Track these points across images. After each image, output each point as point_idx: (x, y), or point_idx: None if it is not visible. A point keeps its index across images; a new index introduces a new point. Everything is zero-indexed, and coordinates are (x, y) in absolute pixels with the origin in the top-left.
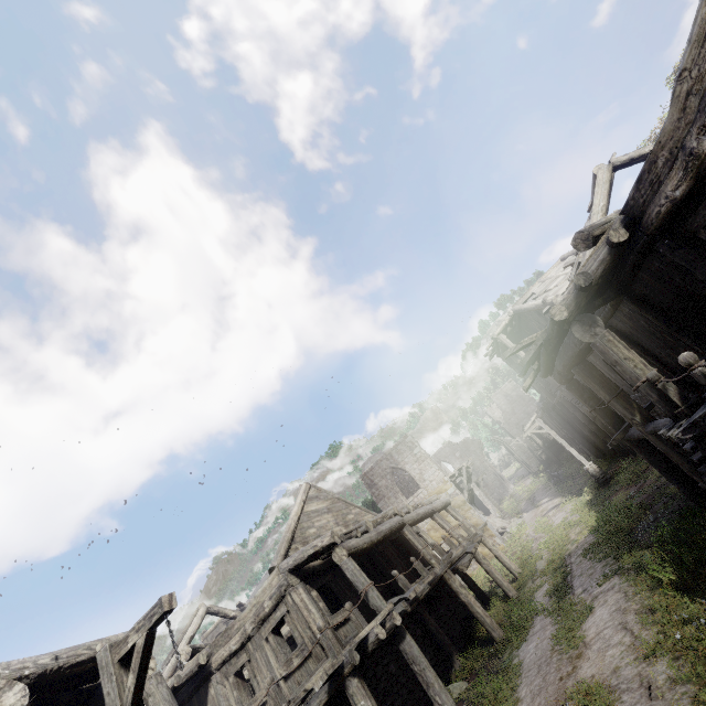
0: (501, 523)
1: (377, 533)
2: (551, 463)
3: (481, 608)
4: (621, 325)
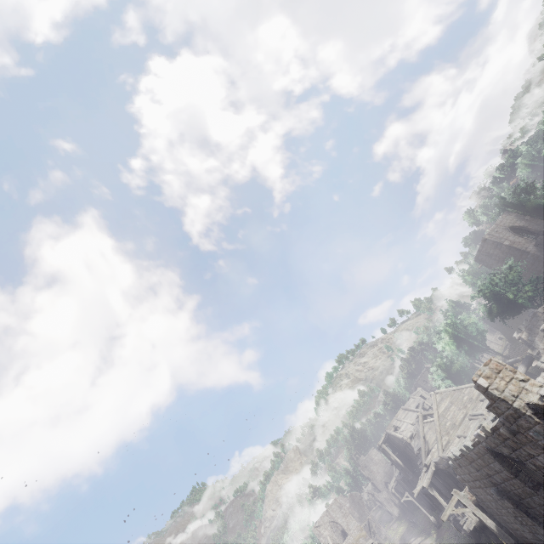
0: None
1: None
2: (405, 511)
3: None
4: (435, 475)
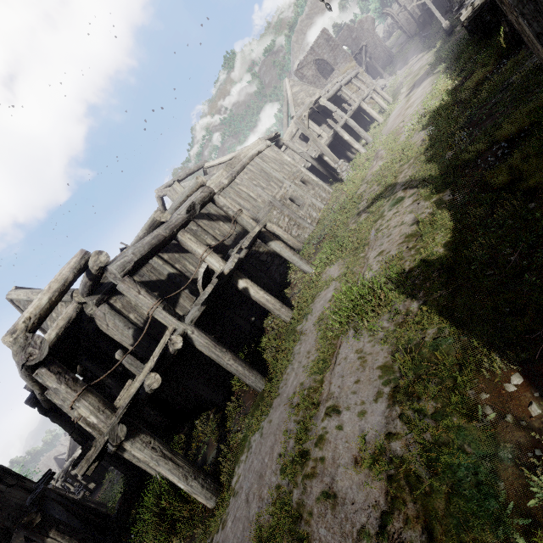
0: (383, 82)
1: (333, 91)
2: (425, 25)
3: (375, 113)
4: None
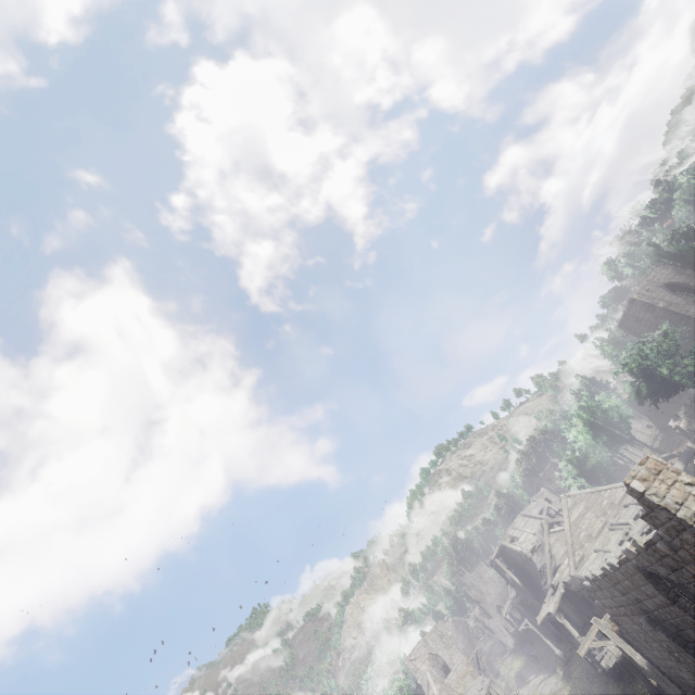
0: None
1: None
2: (523, 642)
3: None
4: (564, 599)
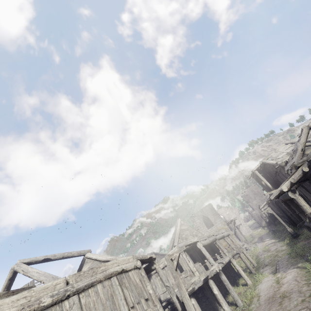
0: (246, 245)
1: (209, 240)
2: (270, 224)
3: (243, 272)
4: (306, 187)
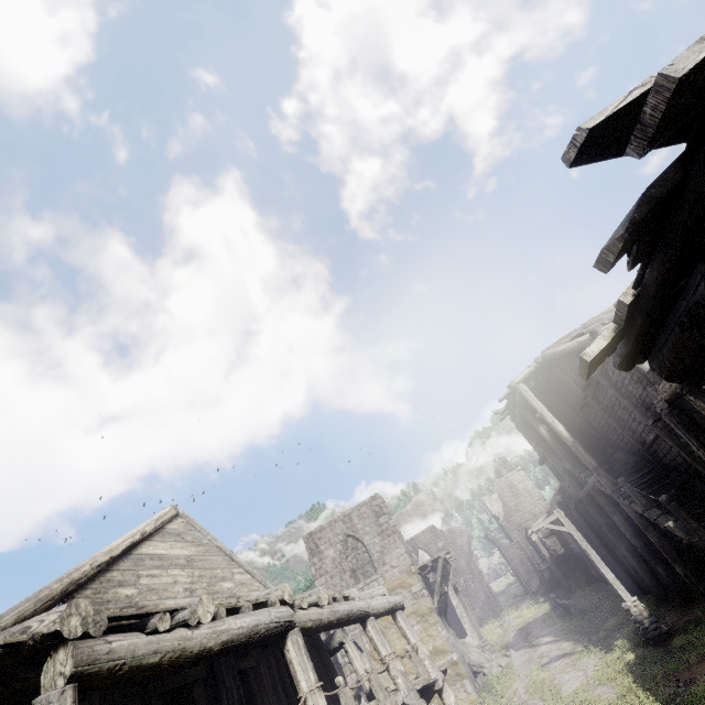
0: (477, 656)
1: (212, 632)
2: (555, 587)
3: None
4: None
